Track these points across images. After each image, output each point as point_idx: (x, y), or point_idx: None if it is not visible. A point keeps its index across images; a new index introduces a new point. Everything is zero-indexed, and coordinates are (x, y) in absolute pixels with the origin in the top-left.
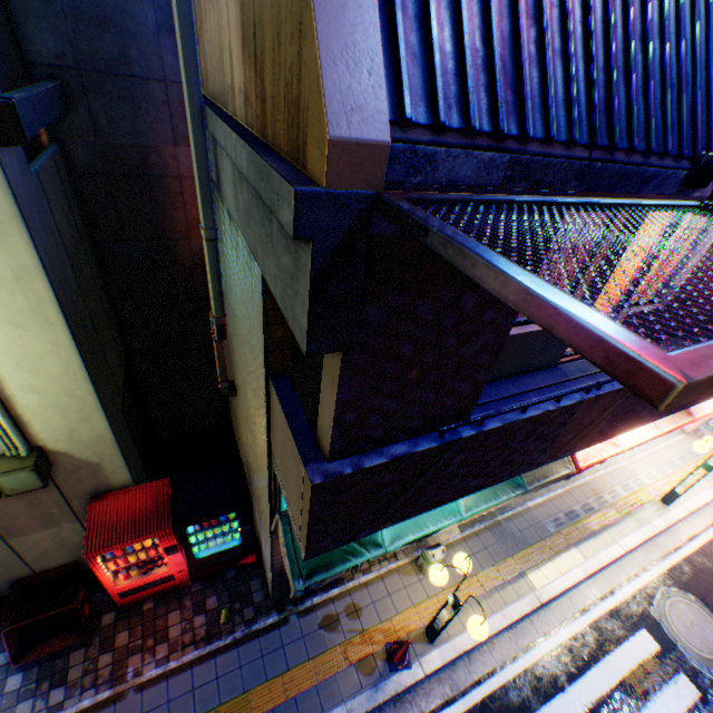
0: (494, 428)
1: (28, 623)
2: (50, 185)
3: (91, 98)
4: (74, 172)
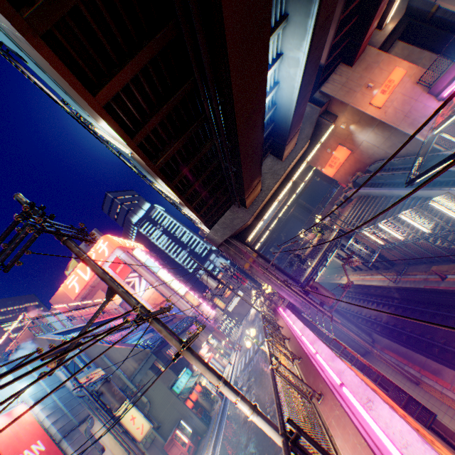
0: None
1: None
2: None
3: None
4: None
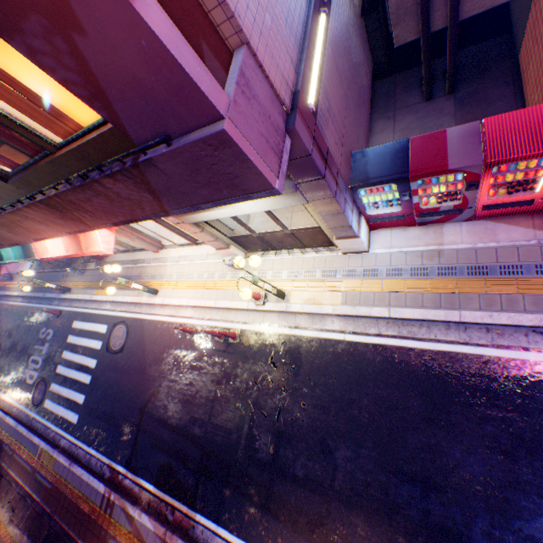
0: None
1: None
2: None
3: None
4: None
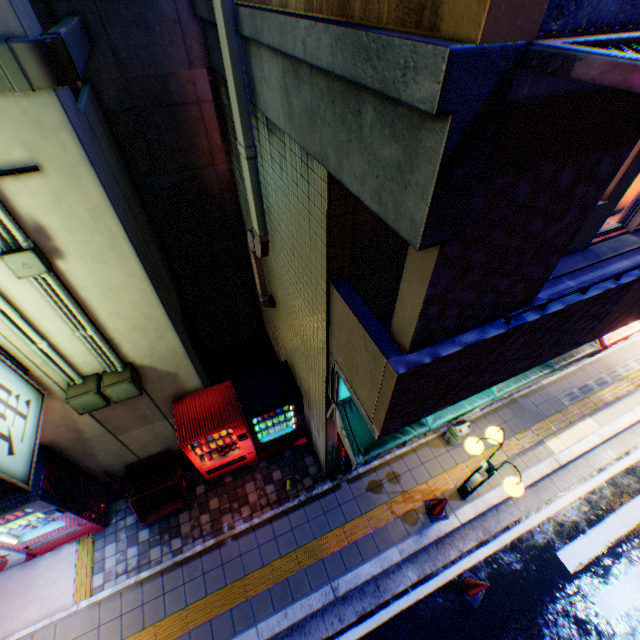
0: (556, 311)
1: (144, 495)
2: (95, 126)
3: (109, 30)
4: (106, 112)
